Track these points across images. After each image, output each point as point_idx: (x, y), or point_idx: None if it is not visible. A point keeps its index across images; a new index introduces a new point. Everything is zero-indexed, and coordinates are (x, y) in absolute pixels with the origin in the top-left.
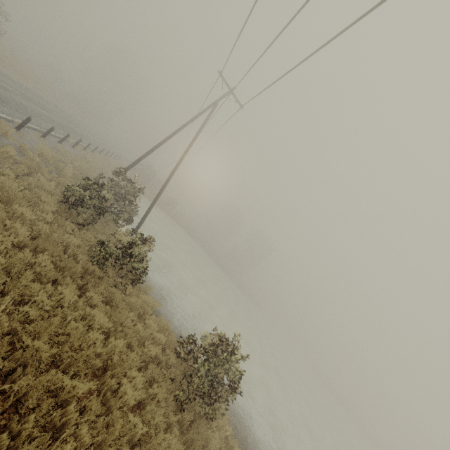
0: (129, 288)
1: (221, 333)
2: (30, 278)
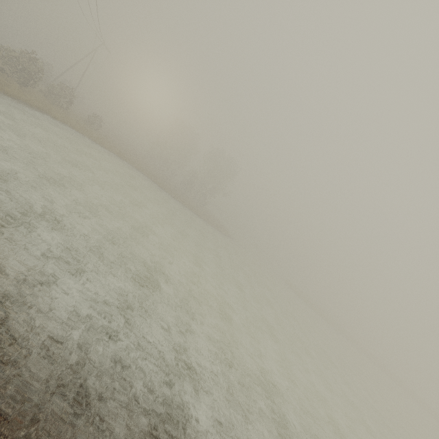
0: None
1: None
2: None
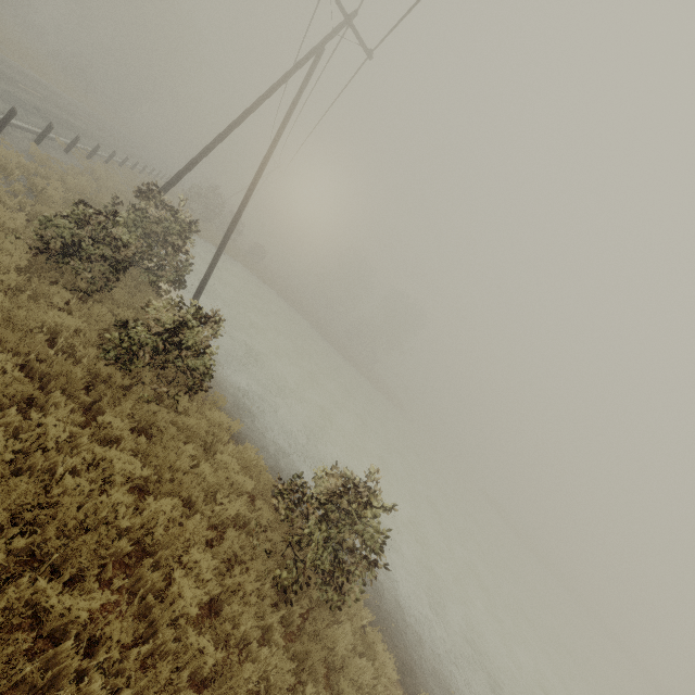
0: (182, 402)
1: (349, 474)
2: None
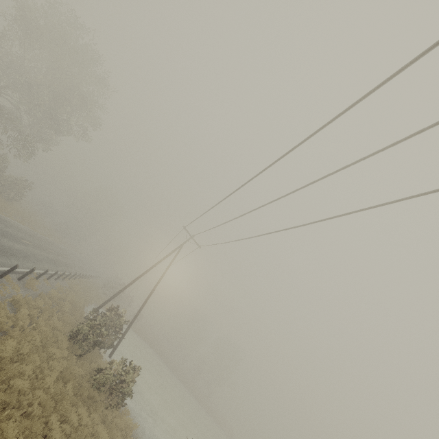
0: (115, 411)
1: None
2: (68, 402)
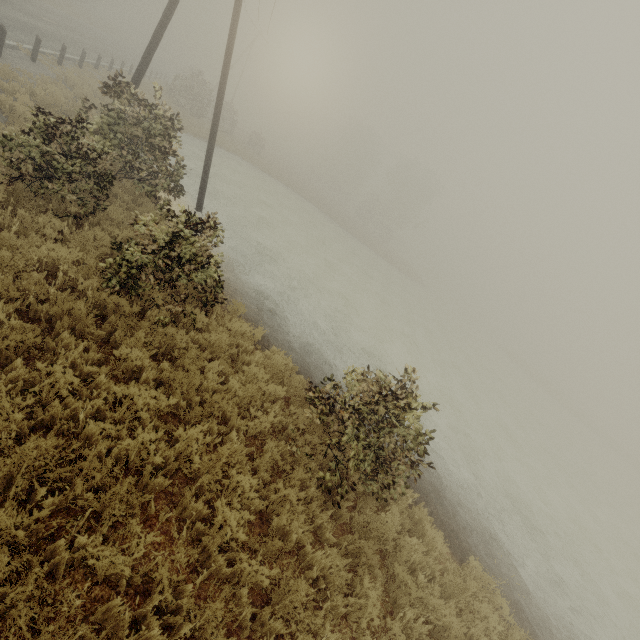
0: (200, 318)
1: (382, 378)
2: None
